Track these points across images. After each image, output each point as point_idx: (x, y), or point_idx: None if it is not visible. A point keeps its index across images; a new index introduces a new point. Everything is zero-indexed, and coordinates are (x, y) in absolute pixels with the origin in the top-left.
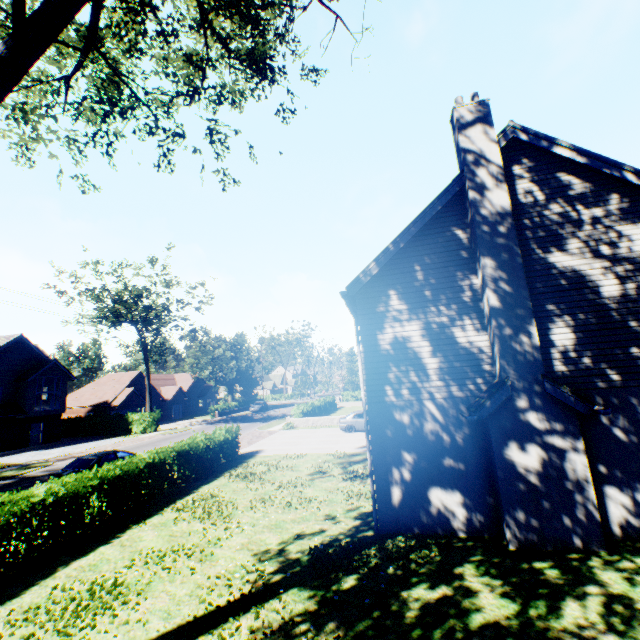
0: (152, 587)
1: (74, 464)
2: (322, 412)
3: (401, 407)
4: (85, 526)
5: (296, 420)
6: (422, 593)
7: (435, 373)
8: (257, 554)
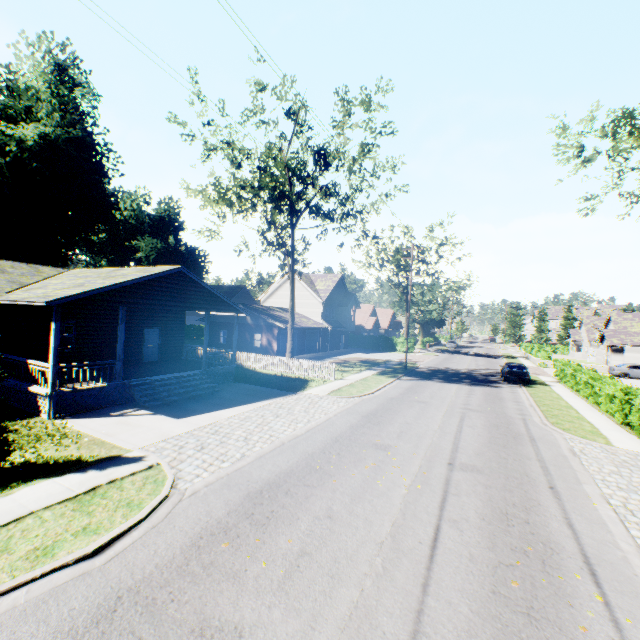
0: None
1: (514, 367)
2: None
3: None
4: None
5: (546, 362)
6: None
7: None
8: None
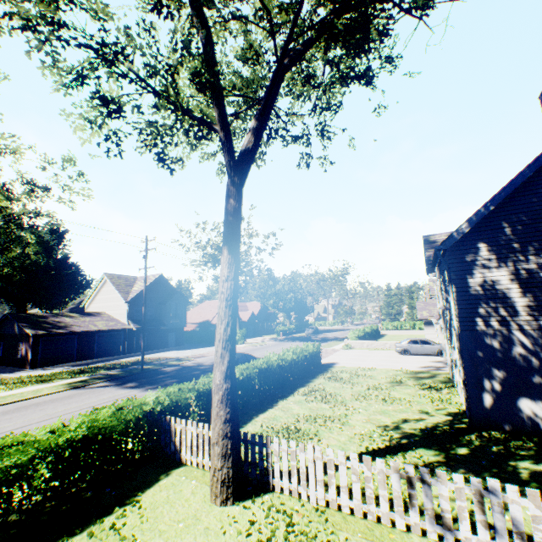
0: (320, 433)
1: None
2: (370, 337)
3: (491, 335)
4: (254, 396)
5: (352, 342)
6: (528, 465)
7: (523, 310)
8: (380, 426)
